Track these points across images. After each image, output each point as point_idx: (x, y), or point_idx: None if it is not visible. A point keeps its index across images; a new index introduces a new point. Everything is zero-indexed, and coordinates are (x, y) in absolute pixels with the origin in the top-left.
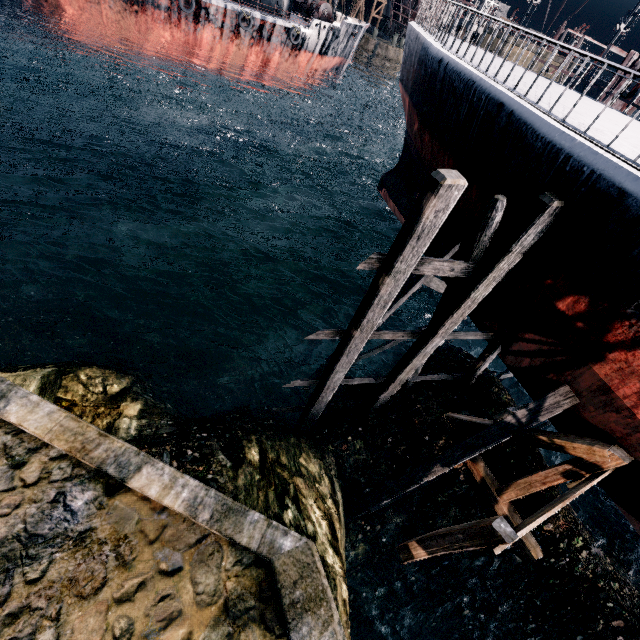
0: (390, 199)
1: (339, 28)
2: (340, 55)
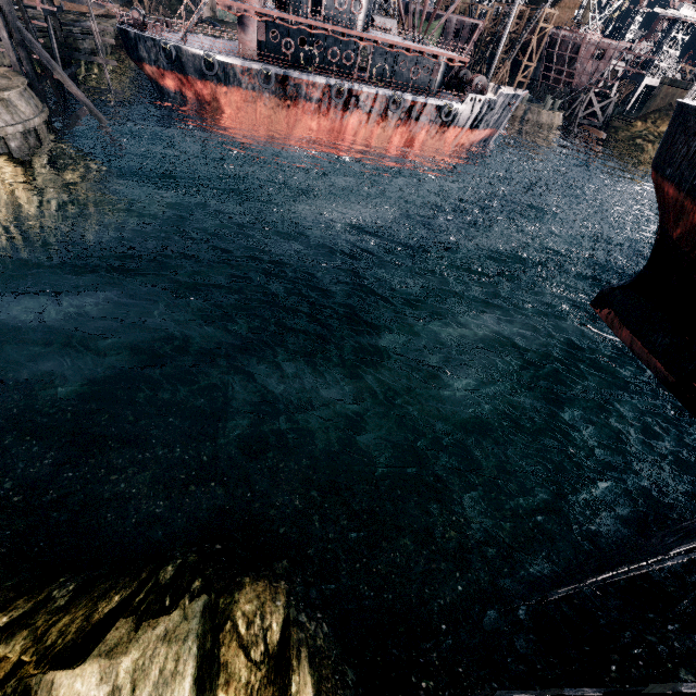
0: (624, 327)
1: (495, 100)
2: (491, 127)
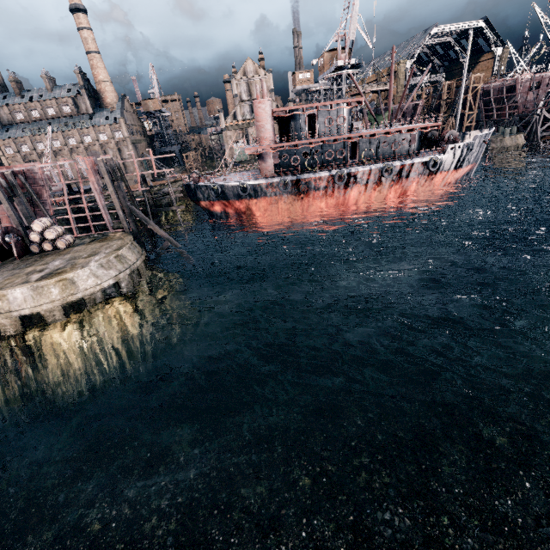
0: None
1: (472, 142)
2: (472, 162)
